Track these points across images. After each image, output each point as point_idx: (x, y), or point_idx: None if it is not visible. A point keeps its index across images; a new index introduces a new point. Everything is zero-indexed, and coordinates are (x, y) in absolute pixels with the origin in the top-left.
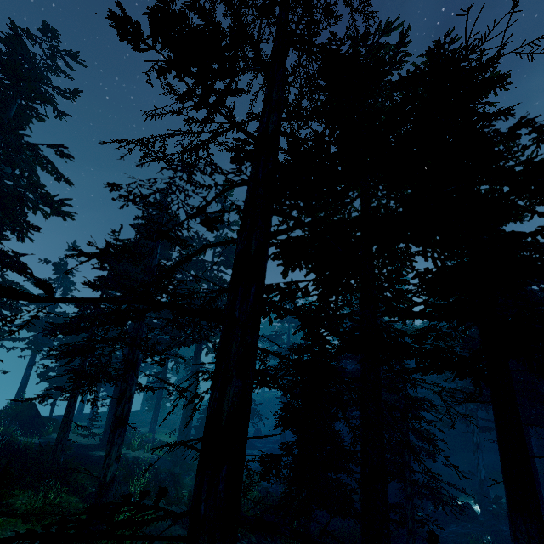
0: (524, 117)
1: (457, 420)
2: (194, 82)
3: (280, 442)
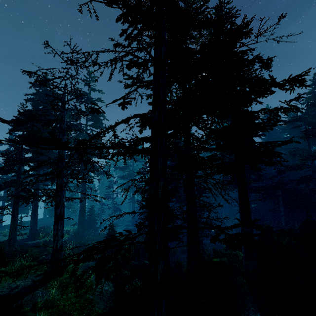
0: (258, 55)
1: (213, 197)
2: (129, 25)
3: (132, 220)
